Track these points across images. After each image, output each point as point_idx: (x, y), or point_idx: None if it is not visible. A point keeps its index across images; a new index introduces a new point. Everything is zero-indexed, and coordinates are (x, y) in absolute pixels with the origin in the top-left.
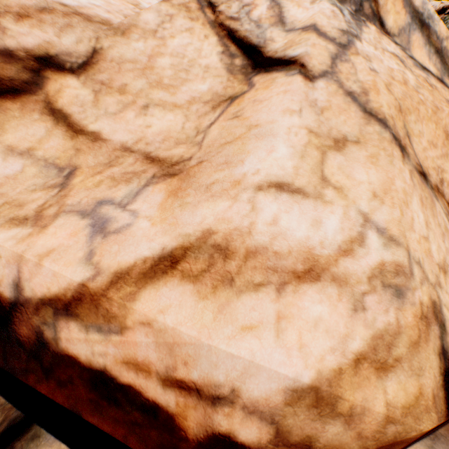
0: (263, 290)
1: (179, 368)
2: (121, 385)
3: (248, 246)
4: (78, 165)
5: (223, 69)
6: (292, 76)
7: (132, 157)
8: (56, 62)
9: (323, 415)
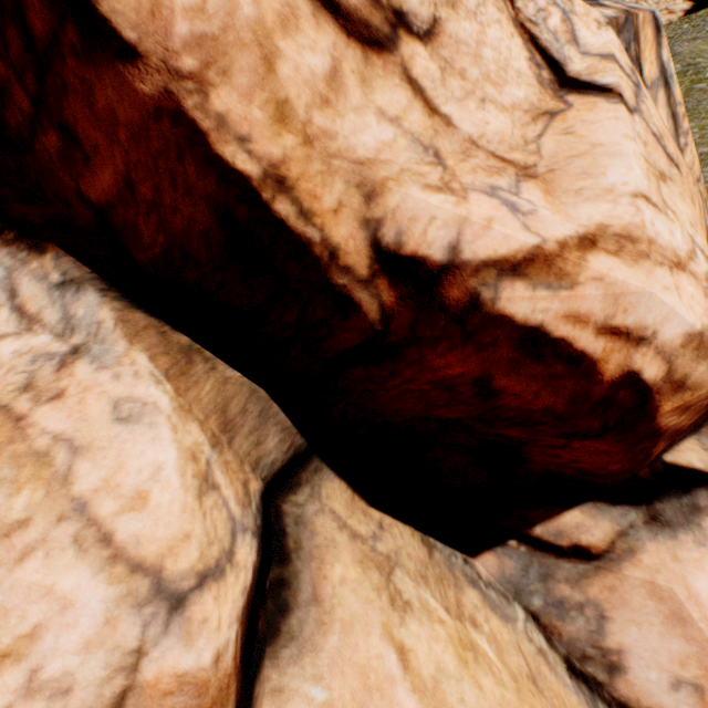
0: (663, 268)
1: (617, 316)
2: (551, 340)
3: (646, 236)
4: (438, 149)
5: (533, 79)
6: (616, 105)
7: (481, 153)
8: (406, 21)
9: (698, 357)
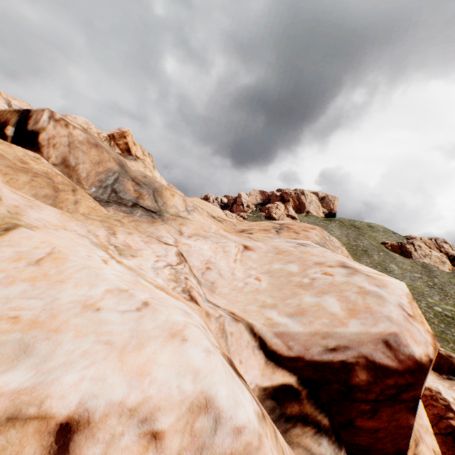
0: None
1: None
2: None
3: None
4: None
5: None
6: None
7: None
8: None
9: None
